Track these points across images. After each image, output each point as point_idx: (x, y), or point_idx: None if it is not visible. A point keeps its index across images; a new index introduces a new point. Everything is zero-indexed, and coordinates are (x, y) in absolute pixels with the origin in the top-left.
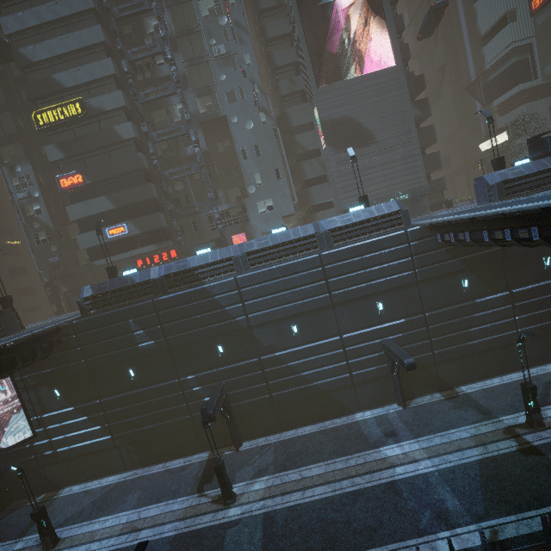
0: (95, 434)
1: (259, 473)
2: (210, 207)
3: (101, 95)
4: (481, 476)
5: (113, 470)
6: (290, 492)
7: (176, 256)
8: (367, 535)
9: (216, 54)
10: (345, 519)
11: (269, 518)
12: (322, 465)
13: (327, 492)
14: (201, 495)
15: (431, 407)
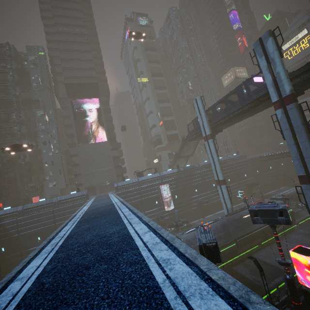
0: None
1: None
2: (24, 185)
3: None
4: None
5: None
6: None
7: (2, 206)
8: None
9: (40, 128)
10: None
11: None
12: None
13: None
14: None
15: None
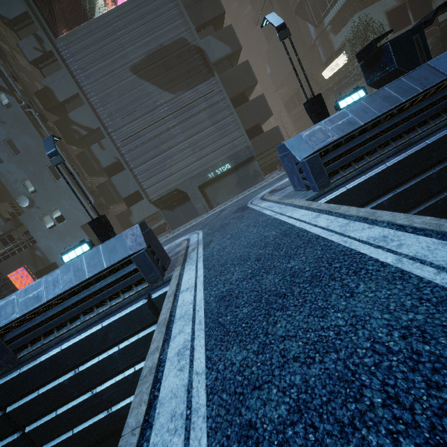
0: None
1: None
2: None
3: None
4: None
5: None
6: None
7: None
8: None
9: None
10: None
11: None
12: None
13: None
14: None
15: None
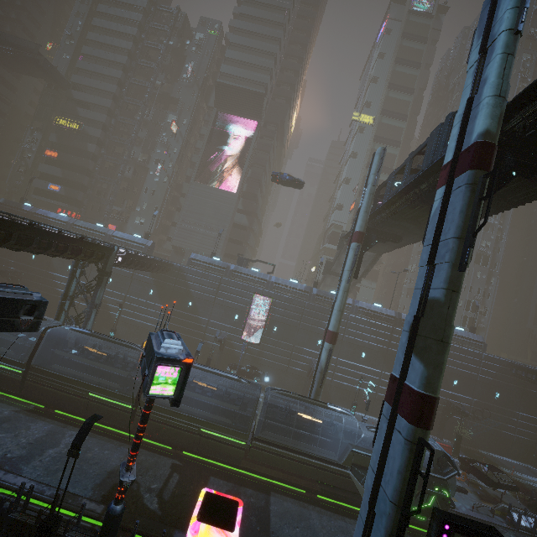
0: None
1: None
2: (108, 204)
3: (92, 127)
4: None
5: None
6: None
7: (80, 218)
8: None
9: (162, 140)
10: None
11: None
12: None
13: None
14: None
15: None
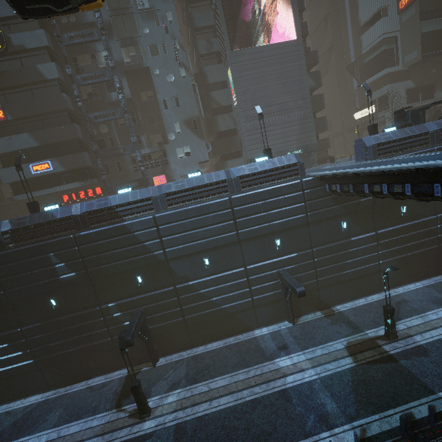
0: (17, 359)
1: (172, 387)
2: (133, 150)
3: (22, 32)
4: (353, 382)
5: (36, 390)
6: (199, 403)
7: (101, 193)
8: (263, 440)
9: (140, 7)
10: (245, 426)
11: (179, 429)
12: (227, 377)
13: (231, 401)
14: (119, 410)
15: (314, 324)
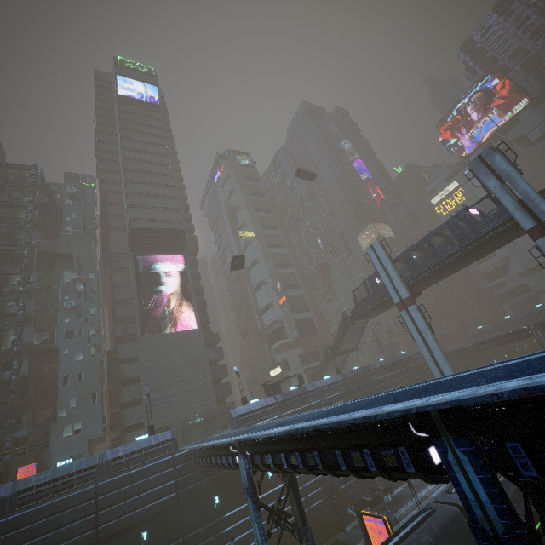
0: None
1: None
2: (5, 434)
3: None
4: None
5: None
6: None
7: None
8: None
9: (66, 305)
10: None
11: None
12: None
13: None
14: None
15: None
